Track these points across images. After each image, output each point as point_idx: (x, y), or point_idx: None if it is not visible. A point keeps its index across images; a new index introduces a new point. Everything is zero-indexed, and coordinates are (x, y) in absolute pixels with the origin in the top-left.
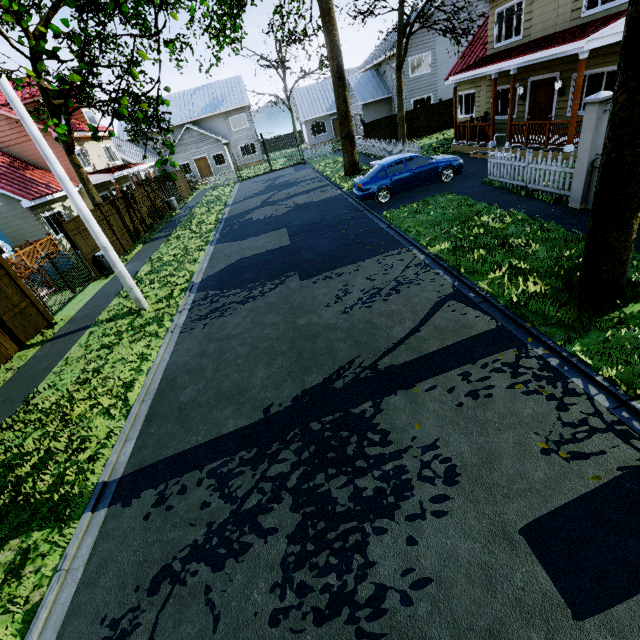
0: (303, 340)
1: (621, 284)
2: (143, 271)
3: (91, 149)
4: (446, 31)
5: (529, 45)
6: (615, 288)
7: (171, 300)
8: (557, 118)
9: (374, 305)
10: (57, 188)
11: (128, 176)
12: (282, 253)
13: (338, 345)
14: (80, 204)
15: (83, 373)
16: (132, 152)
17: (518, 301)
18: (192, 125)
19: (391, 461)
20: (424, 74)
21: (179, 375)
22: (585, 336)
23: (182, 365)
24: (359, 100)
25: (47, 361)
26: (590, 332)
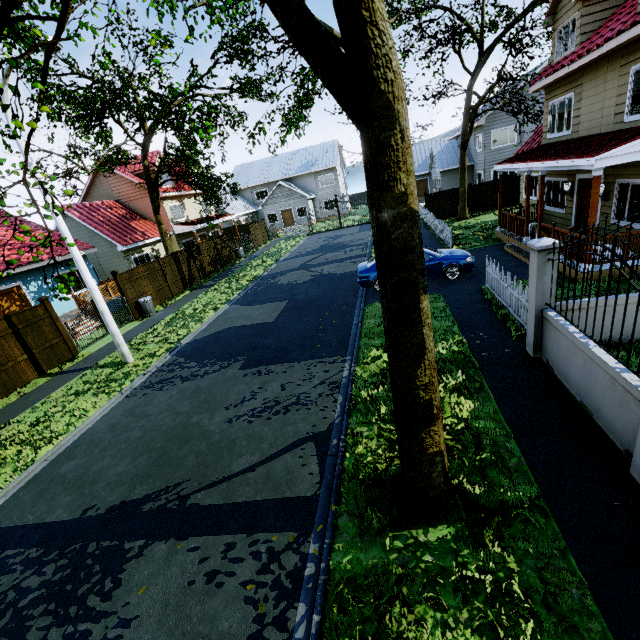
0: (176, 442)
1: (429, 498)
2: (165, 320)
3: (189, 204)
4: (516, 113)
5: (568, 145)
6: (424, 500)
7: (149, 359)
8: (602, 223)
9: (255, 421)
10: (150, 235)
11: (218, 224)
12: (258, 331)
13: (189, 459)
14: (87, 279)
15: (43, 415)
16: (232, 202)
17: (351, 471)
18: (285, 182)
19: (90, 621)
20: (508, 146)
21: (83, 443)
22: (365, 549)
23: (94, 433)
24: (438, 167)
25: (40, 394)
26: (374, 546)
